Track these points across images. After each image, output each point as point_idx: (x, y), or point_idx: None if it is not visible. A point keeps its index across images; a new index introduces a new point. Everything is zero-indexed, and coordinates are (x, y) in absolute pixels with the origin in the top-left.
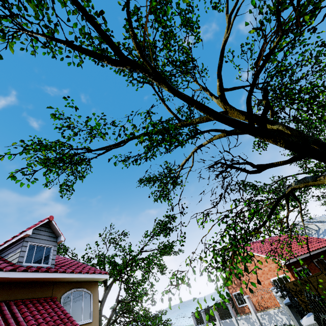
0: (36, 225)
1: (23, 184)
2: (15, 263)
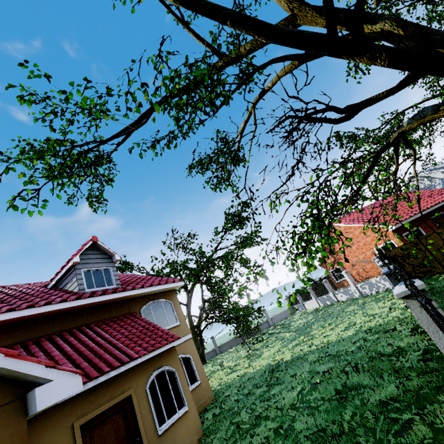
0: (81, 251)
1: (31, 212)
2: (77, 291)
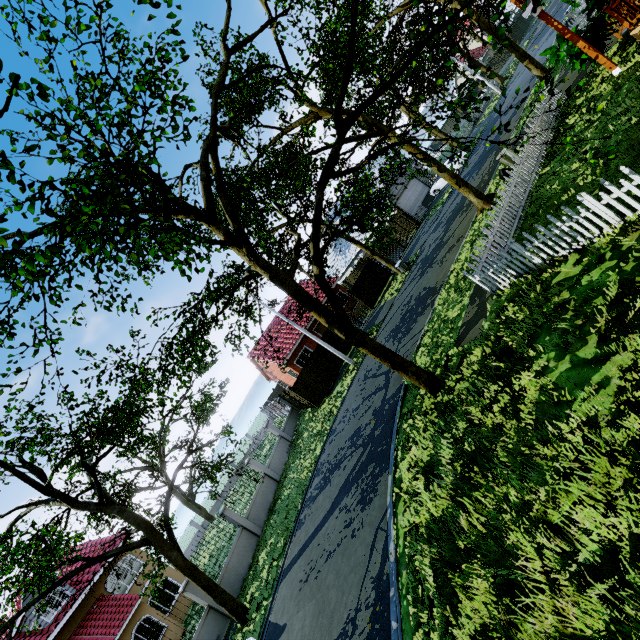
0: (21, 603)
1: None
2: (42, 628)
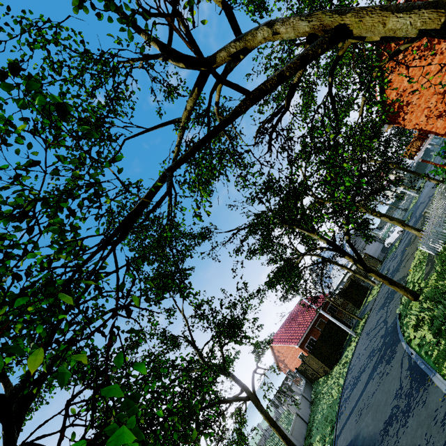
0: None
1: None
2: None
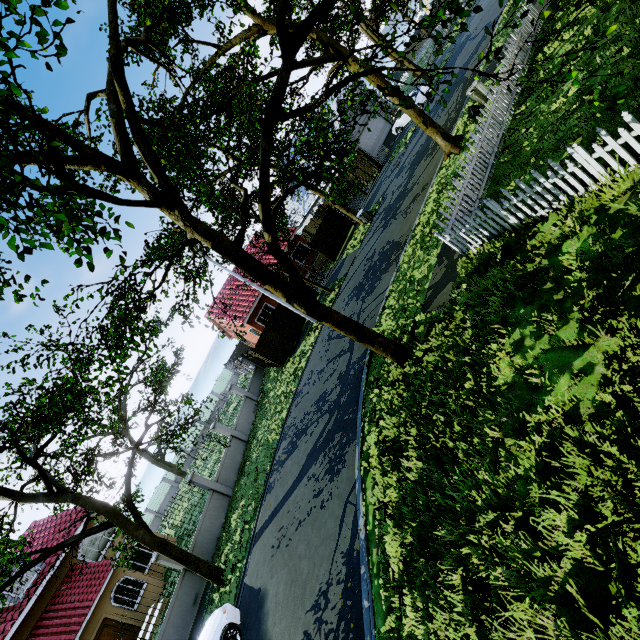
0: None
1: None
2: (14, 604)
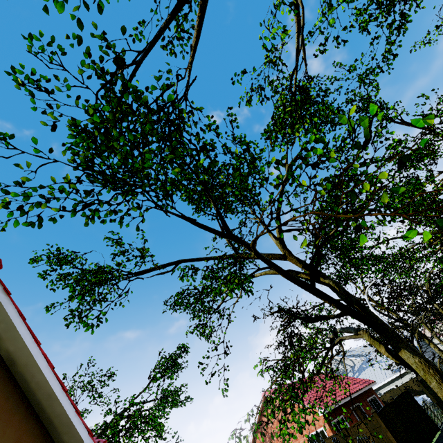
0: None
1: (93, 331)
2: None
